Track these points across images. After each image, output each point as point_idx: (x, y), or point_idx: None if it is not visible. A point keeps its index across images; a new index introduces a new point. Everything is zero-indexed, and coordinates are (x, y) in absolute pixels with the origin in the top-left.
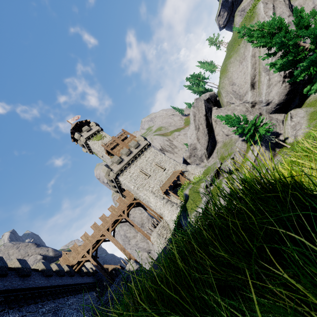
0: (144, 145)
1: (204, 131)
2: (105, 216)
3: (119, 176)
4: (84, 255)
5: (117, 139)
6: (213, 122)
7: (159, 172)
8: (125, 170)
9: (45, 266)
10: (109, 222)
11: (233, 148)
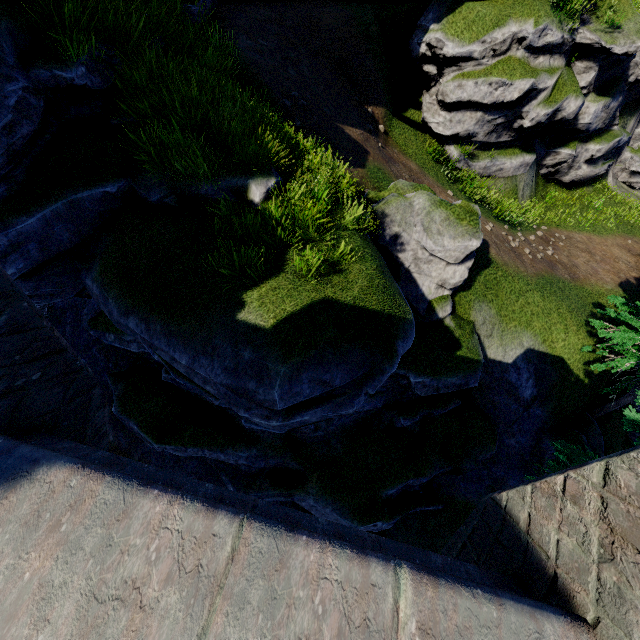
0: None
1: None
2: None
3: None
4: None
5: None
6: None
7: None
8: None
9: None
10: None
11: None
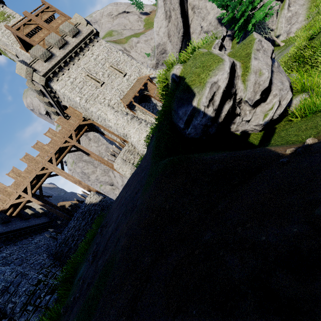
0: (88, 33)
1: (178, 23)
2: (41, 143)
3: (52, 82)
4: (21, 196)
5: (34, 18)
6: (189, 10)
7: (117, 78)
8: (60, 72)
9: None
10: (50, 151)
11: None
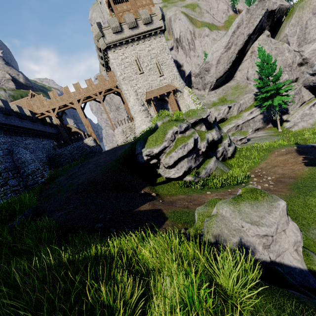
0: (157, 27)
1: (232, 57)
2: (79, 86)
3: (109, 51)
4: (49, 110)
5: None
6: (249, 51)
7: (154, 75)
8: (119, 46)
9: (3, 104)
10: (82, 94)
11: (239, 98)
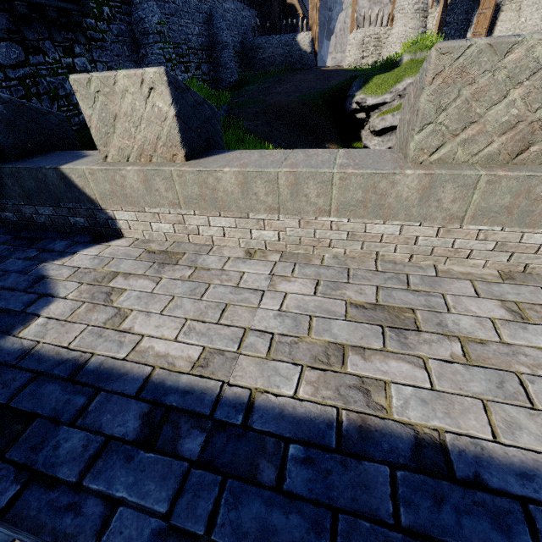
0: None
1: None
2: None
3: None
4: None
5: None
6: None
7: None
8: None
9: None
10: None
11: None
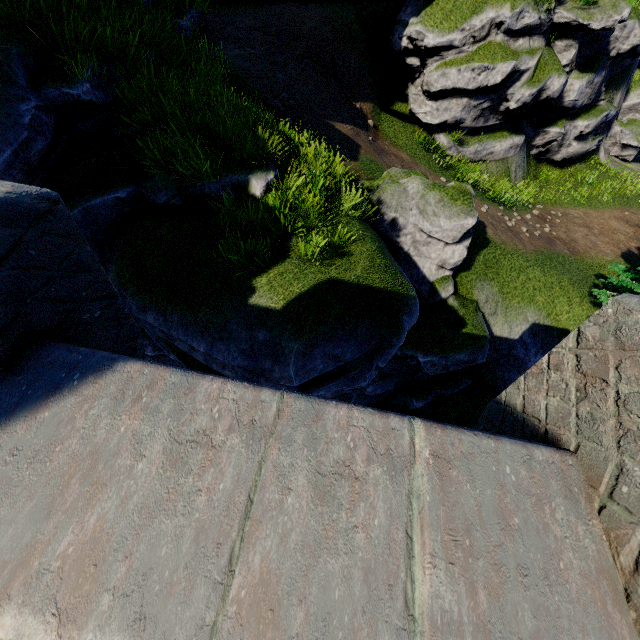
0: None
1: None
2: None
3: None
4: None
5: None
6: None
7: None
8: None
9: None
10: None
11: None
